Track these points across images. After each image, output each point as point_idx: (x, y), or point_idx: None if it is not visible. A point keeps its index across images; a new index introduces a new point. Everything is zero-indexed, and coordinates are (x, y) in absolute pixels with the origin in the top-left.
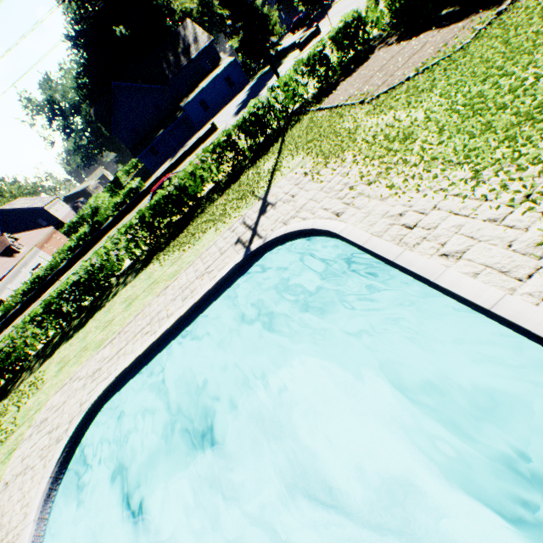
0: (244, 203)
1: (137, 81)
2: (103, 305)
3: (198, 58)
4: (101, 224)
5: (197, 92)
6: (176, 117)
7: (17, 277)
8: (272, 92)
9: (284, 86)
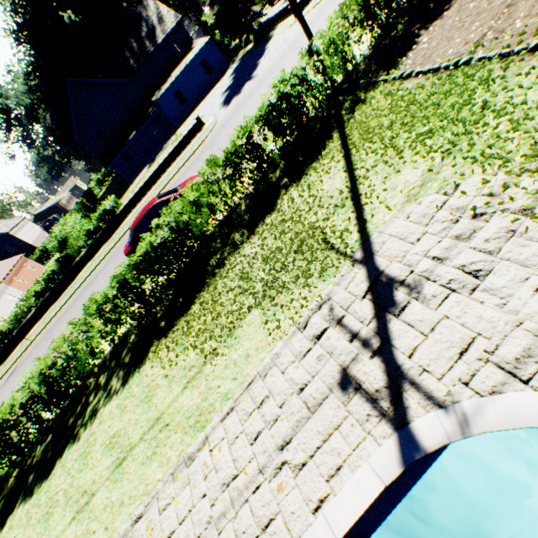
0: (314, 264)
1: (97, 76)
2: (76, 430)
3: (166, 41)
4: (72, 257)
5: (170, 82)
6: (148, 115)
7: None
8: (313, 57)
9: (329, 46)
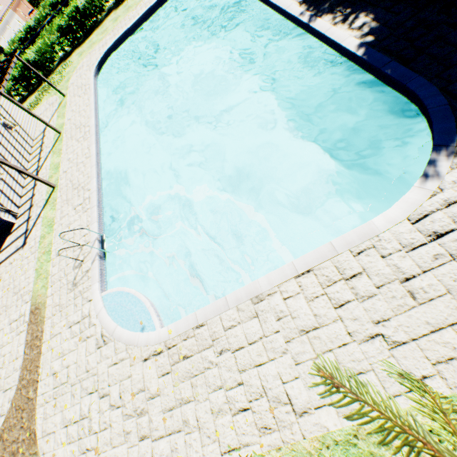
0: None
1: None
2: (97, 28)
3: None
4: None
5: None
6: None
7: (5, 32)
8: None
9: None
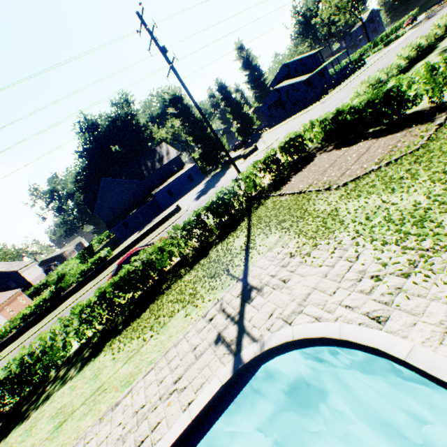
0: (219, 282)
1: (122, 177)
2: (27, 413)
3: (168, 164)
4: (63, 289)
5: (166, 184)
6: (147, 201)
7: None
8: (237, 182)
9: (246, 178)
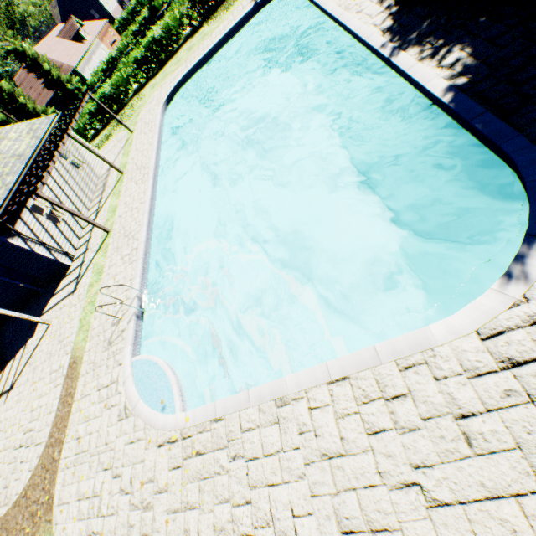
0: None
1: None
2: (171, 58)
3: None
4: (157, 12)
5: None
6: None
7: (90, 63)
8: None
9: None
